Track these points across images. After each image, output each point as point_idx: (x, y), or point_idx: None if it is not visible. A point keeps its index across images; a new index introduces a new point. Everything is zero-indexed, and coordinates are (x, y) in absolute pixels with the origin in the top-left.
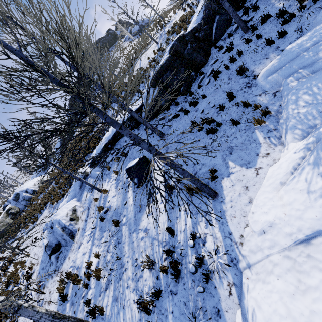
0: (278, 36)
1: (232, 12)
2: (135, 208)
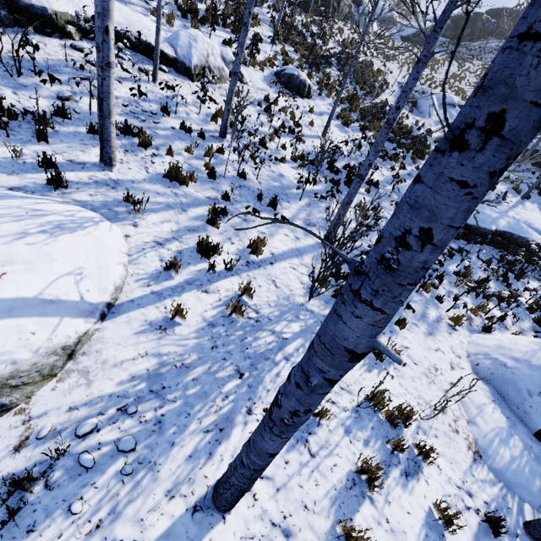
0: None
1: None
2: None
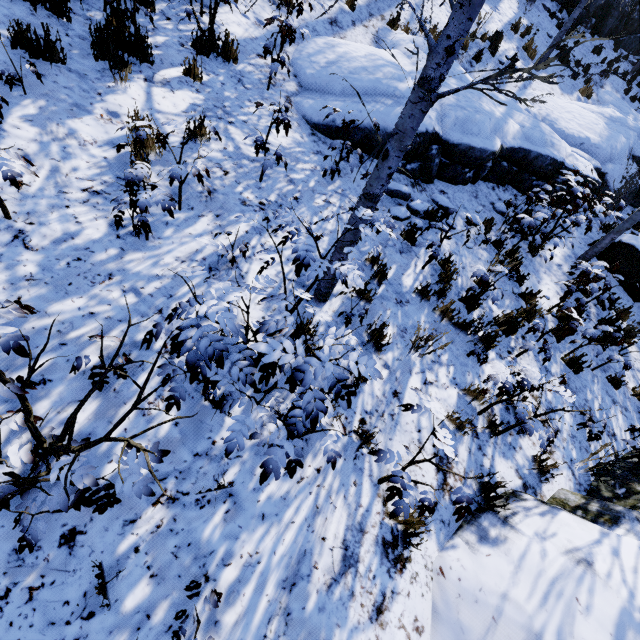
0: (631, 97)
1: None
2: None
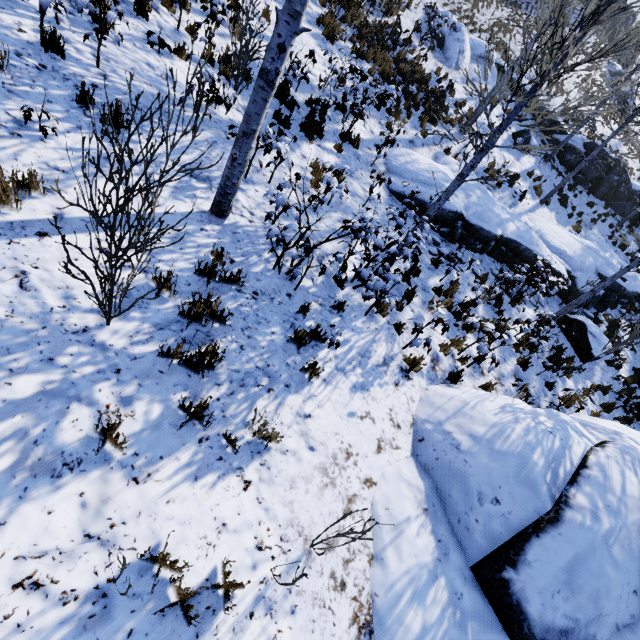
0: (613, 242)
1: (636, 211)
2: (504, 144)
